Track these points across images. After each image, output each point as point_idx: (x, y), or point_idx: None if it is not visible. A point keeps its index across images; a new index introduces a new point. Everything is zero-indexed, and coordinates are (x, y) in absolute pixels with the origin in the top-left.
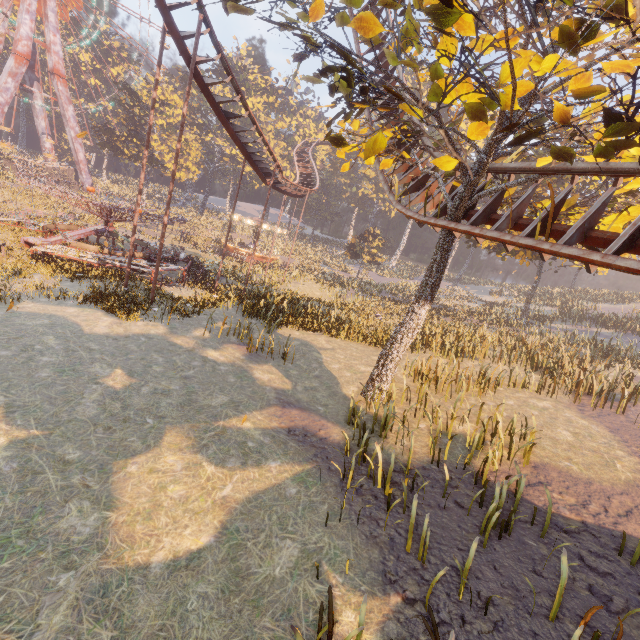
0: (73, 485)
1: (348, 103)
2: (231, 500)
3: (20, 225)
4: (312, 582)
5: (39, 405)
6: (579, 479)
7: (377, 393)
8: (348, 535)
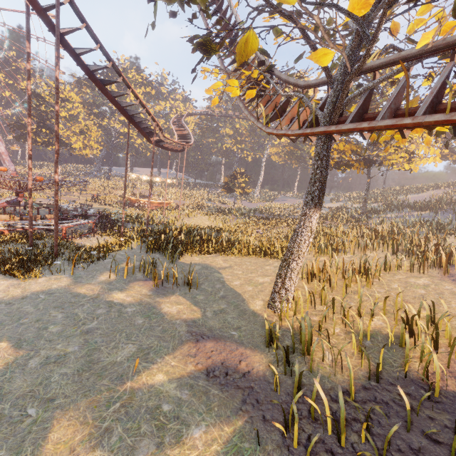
0: None
1: None
2: None
3: None
4: None
5: None
6: None
7: (284, 304)
8: None
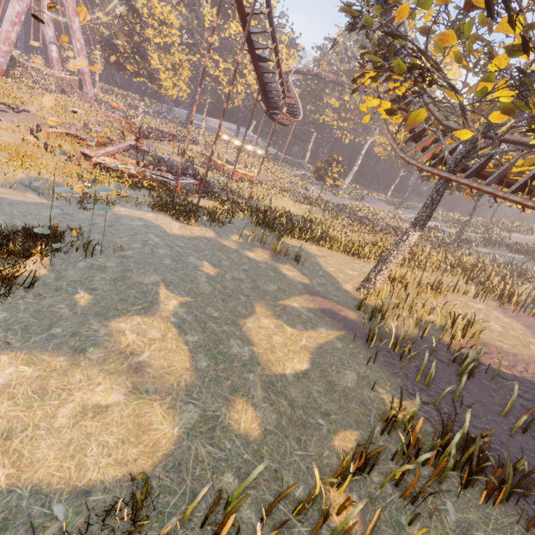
0: (226, 331)
1: (376, 66)
2: (309, 347)
3: (66, 136)
4: (369, 391)
5: (179, 282)
6: (508, 353)
7: (371, 290)
8: (380, 371)
